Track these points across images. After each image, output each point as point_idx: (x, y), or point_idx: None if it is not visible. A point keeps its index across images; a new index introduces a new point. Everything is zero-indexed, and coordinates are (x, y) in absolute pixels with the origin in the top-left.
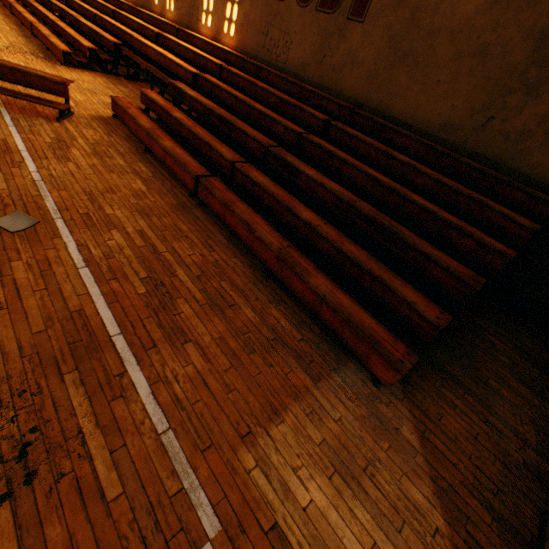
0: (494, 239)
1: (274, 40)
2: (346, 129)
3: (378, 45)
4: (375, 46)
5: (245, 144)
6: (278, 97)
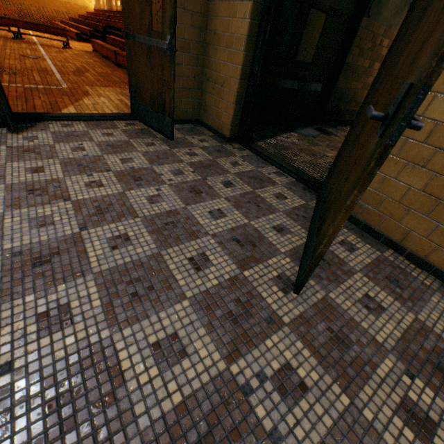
0: None
1: None
2: None
3: None
4: None
5: None
6: None
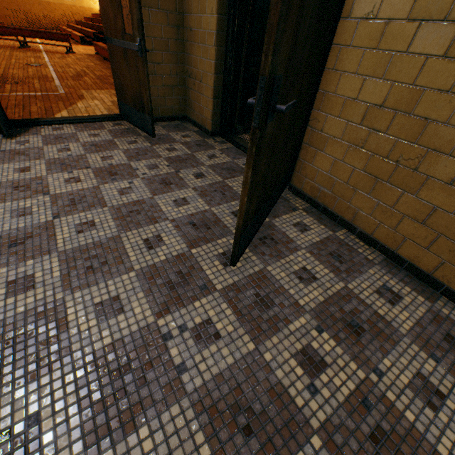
0: None
1: None
2: None
3: None
4: None
5: None
6: None
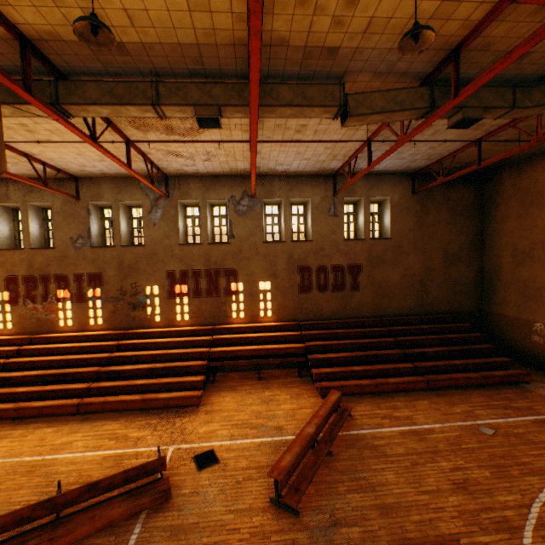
0: (471, 333)
1: (308, 308)
2: (398, 328)
3: (370, 295)
4: (369, 296)
5: (389, 358)
6: (355, 331)
